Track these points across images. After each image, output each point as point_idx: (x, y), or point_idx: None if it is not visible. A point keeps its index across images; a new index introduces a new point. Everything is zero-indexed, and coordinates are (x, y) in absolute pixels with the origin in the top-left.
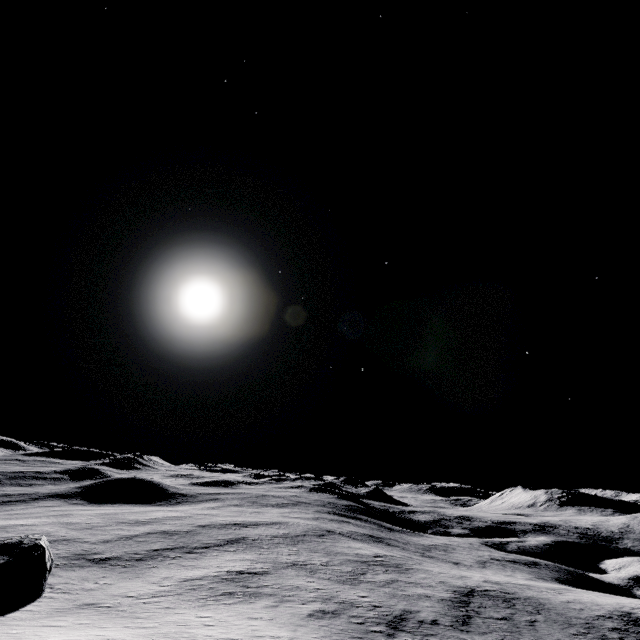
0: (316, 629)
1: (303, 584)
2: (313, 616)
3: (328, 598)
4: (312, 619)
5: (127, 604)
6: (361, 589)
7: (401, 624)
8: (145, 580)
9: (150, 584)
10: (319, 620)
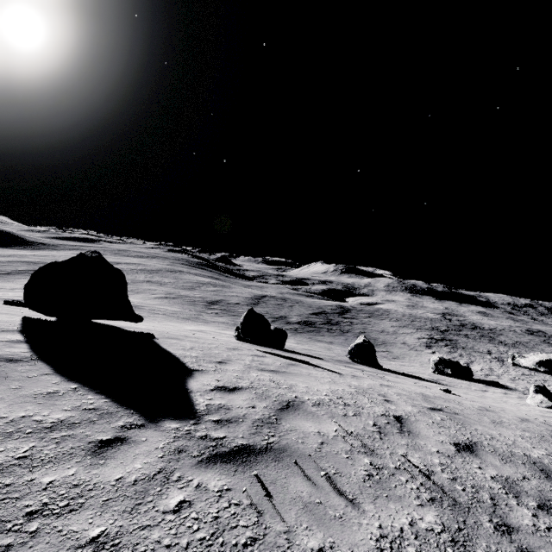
0: (160, 301)
1: (154, 289)
2: (159, 298)
3: (171, 294)
4: (158, 299)
5: (2, 291)
6: (195, 292)
7: (217, 303)
8: (16, 283)
9: (22, 285)
10: (163, 299)
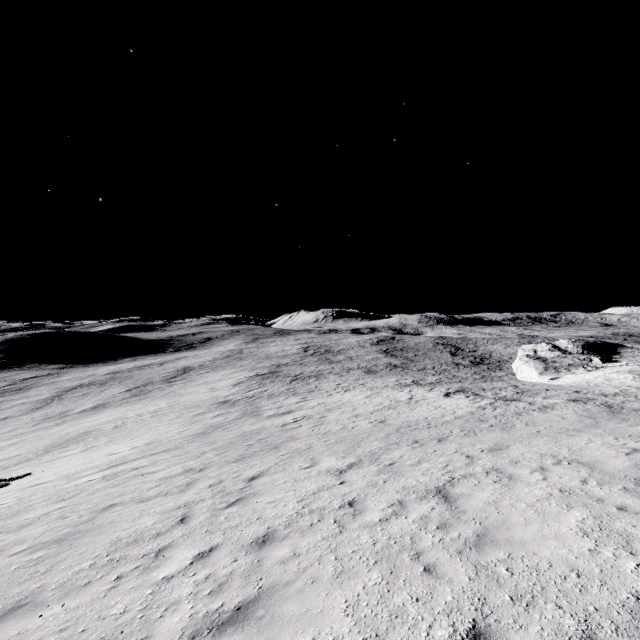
0: None
1: None
2: None
3: None
4: None
5: None
6: None
7: None
8: None
9: None
10: None
